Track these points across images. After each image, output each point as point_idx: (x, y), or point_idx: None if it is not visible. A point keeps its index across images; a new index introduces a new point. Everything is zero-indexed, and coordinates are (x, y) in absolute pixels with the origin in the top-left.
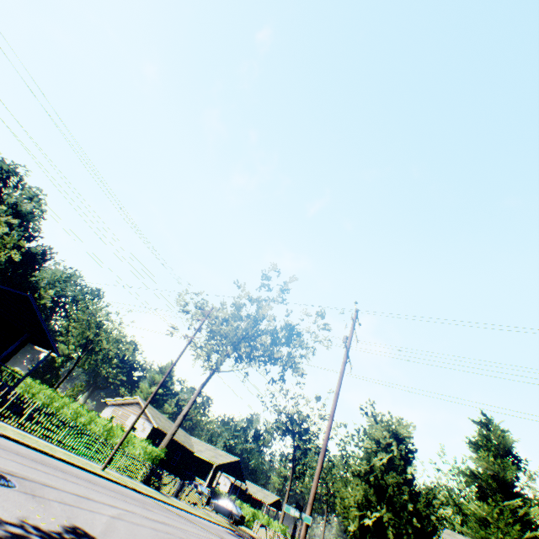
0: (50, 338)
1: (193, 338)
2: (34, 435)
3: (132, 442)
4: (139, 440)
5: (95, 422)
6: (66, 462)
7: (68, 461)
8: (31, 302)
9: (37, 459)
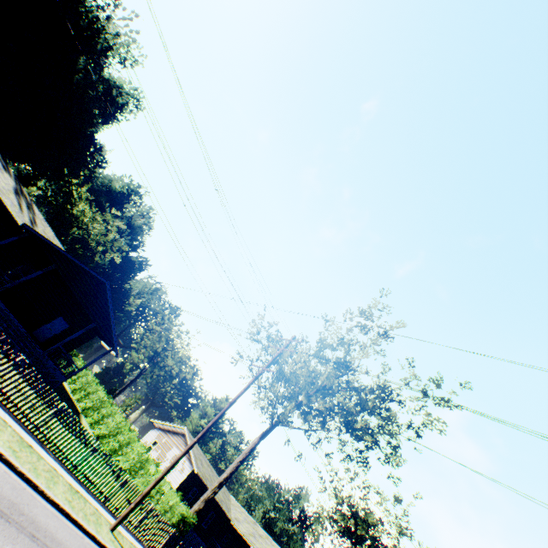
0: (114, 333)
1: (264, 370)
2: (43, 448)
3: (163, 490)
4: (171, 489)
5: (132, 446)
6: (58, 509)
7: (62, 509)
8: (107, 290)
9: (2, 501)
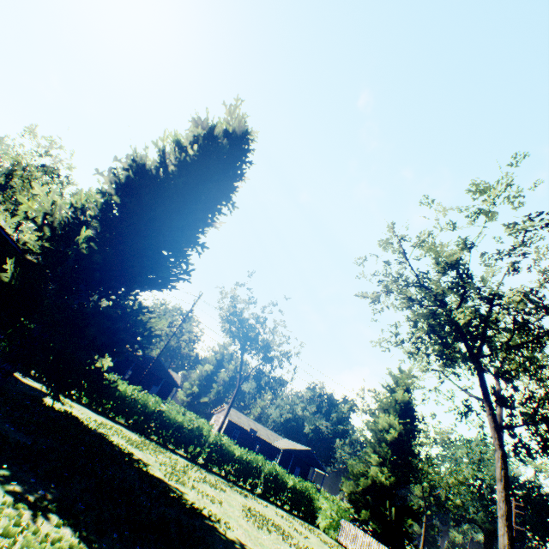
0: None
1: None
2: None
3: None
4: None
5: None
6: None
7: None
8: None
9: None
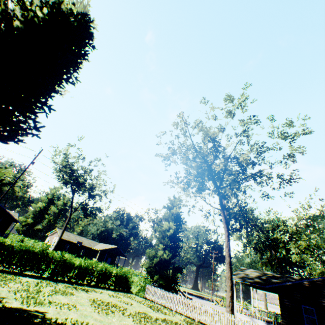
0: None
1: None
2: None
3: None
4: None
5: None
6: None
7: None
8: None
9: None
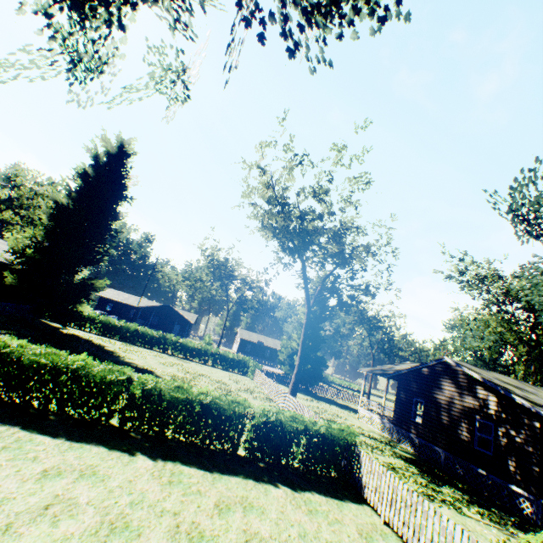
0: None
1: None
2: None
3: None
4: None
5: None
6: None
7: None
8: None
9: None
